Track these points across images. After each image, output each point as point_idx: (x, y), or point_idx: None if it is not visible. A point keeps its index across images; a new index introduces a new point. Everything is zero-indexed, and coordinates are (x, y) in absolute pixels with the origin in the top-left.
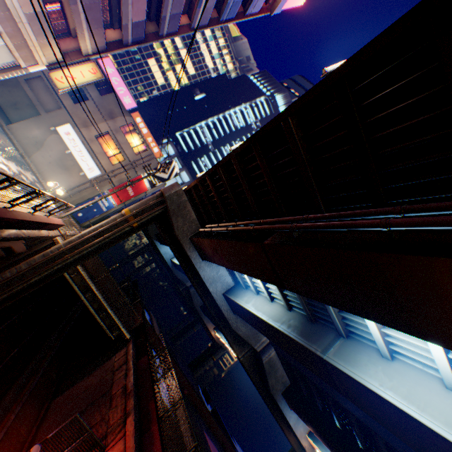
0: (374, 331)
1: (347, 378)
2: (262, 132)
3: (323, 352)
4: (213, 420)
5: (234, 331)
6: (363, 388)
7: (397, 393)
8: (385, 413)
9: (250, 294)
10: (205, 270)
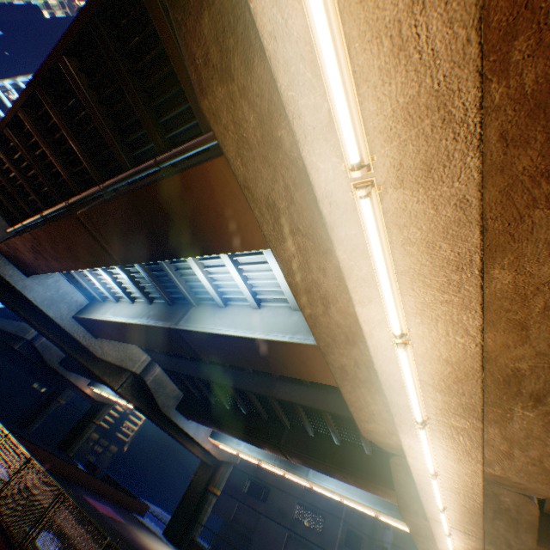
0: (208, 285)
1: (195, 335)
2: (43, 74)
3: (177, 324)
4: (101, 481)
5: (103, 361)
6: (206, 336)
7: (225, 325)
8: (223, 348)
9: (109, 305)
10: (37, 289)
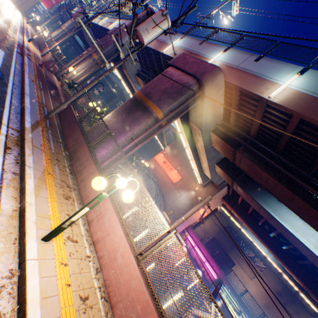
0: None
1: None
2: (104, 28)
3: None
4: None
5: (114, 82)
6: None
7: None
8: None
9: None
10: None
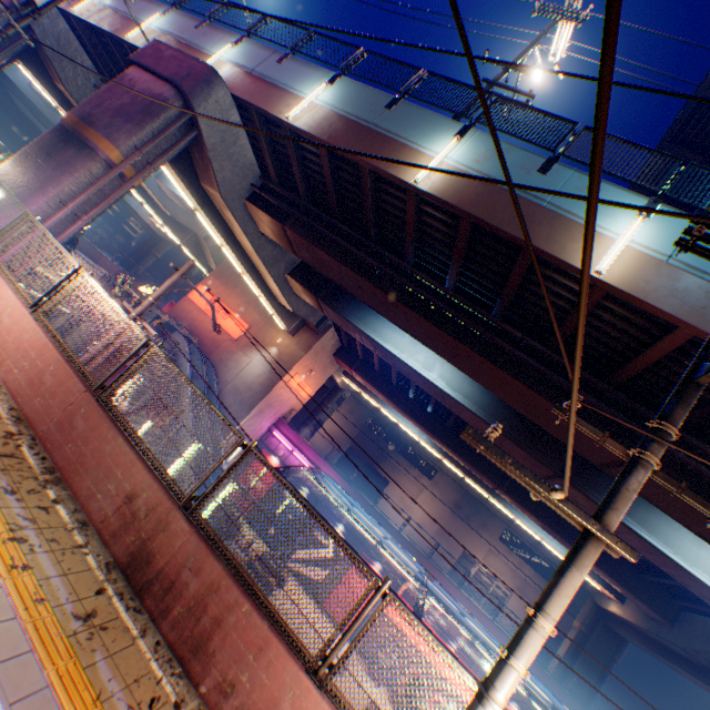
0: None
1: None
2: None
3: None
4: None
5: None
6: None
7: None
8: None
9: None
10: None
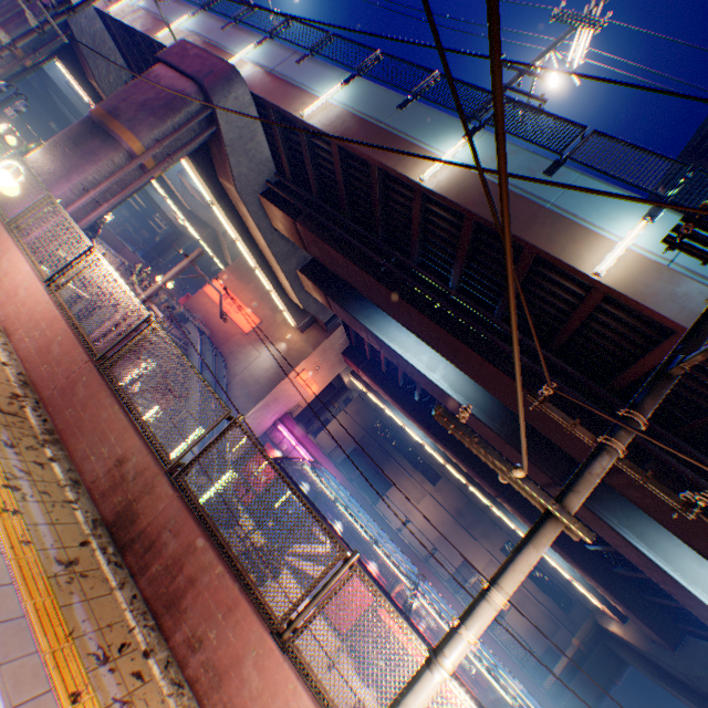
0: None
1: None
2: None
3: None
4: None
5: None
6: None
7: None
8: None
9: None
10: None
